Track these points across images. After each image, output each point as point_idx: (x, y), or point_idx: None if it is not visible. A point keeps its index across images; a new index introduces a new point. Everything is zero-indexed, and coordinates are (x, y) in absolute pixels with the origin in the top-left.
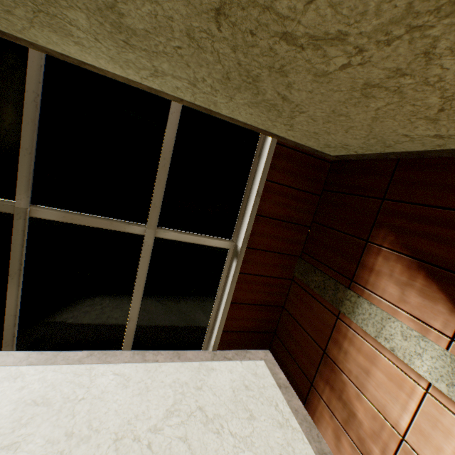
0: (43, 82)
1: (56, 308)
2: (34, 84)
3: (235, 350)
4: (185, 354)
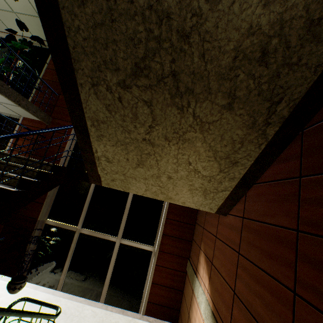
0: (94, 189)
1: (79, 273)
2: (91, 190)
3: (155, 318)
4: (126, 312)
